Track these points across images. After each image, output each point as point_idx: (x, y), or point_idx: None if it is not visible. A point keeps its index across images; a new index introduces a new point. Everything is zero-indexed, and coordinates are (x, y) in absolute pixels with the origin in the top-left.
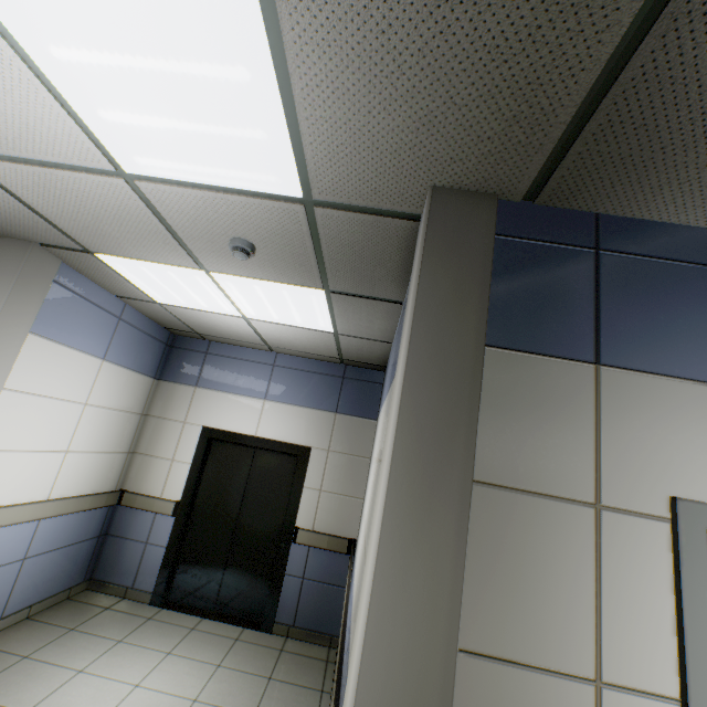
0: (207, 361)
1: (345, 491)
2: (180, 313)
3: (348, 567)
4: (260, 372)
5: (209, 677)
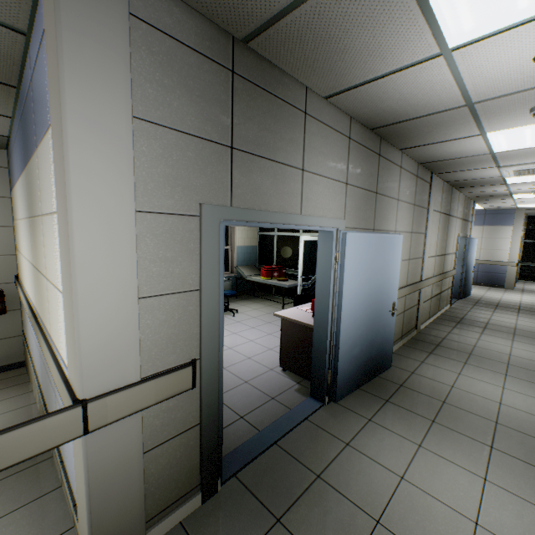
0: None
1: None
2: None
3: None
4: None
5: None
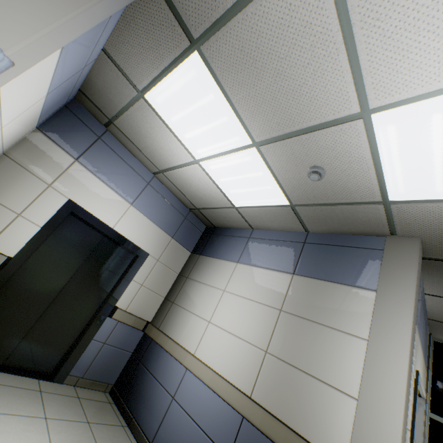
0: (97, 145)
1: (156, 289)
2: (143, 112)
3: (165, 345)
4: (136, 182)
5: (47, 431)
